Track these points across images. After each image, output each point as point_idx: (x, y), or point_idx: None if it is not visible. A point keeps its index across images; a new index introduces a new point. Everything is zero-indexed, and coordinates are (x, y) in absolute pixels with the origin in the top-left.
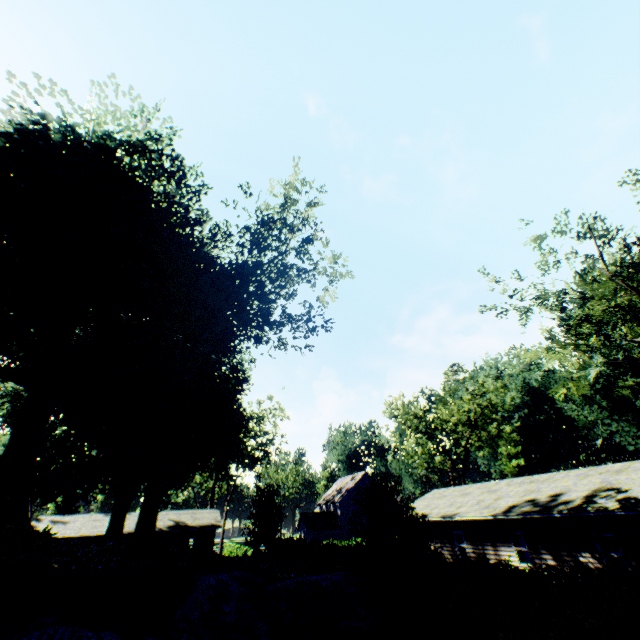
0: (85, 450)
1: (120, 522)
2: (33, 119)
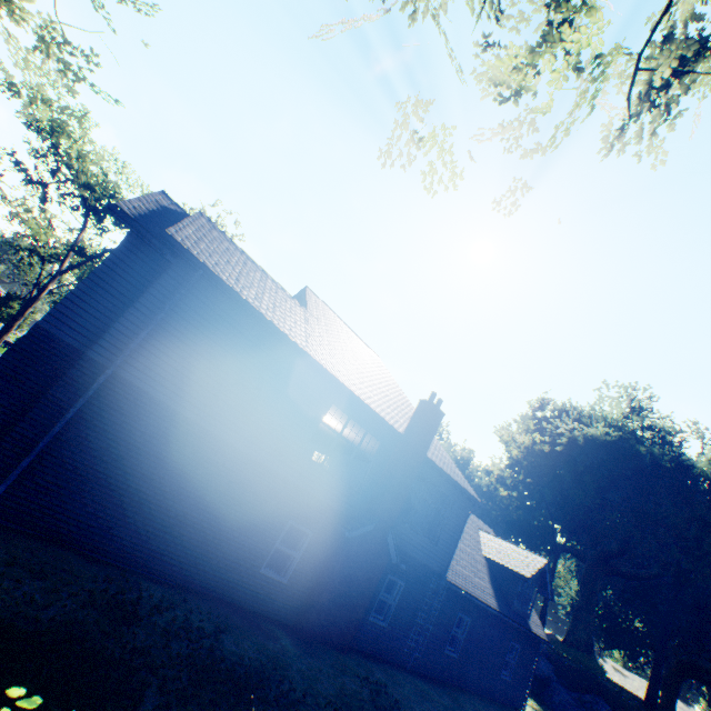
0: (627, 618)
1: (668, 704)
2: (566, 408)
